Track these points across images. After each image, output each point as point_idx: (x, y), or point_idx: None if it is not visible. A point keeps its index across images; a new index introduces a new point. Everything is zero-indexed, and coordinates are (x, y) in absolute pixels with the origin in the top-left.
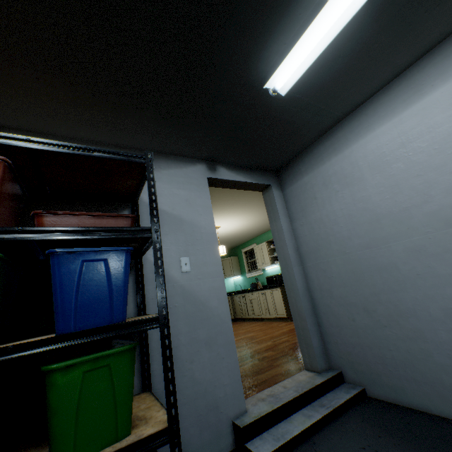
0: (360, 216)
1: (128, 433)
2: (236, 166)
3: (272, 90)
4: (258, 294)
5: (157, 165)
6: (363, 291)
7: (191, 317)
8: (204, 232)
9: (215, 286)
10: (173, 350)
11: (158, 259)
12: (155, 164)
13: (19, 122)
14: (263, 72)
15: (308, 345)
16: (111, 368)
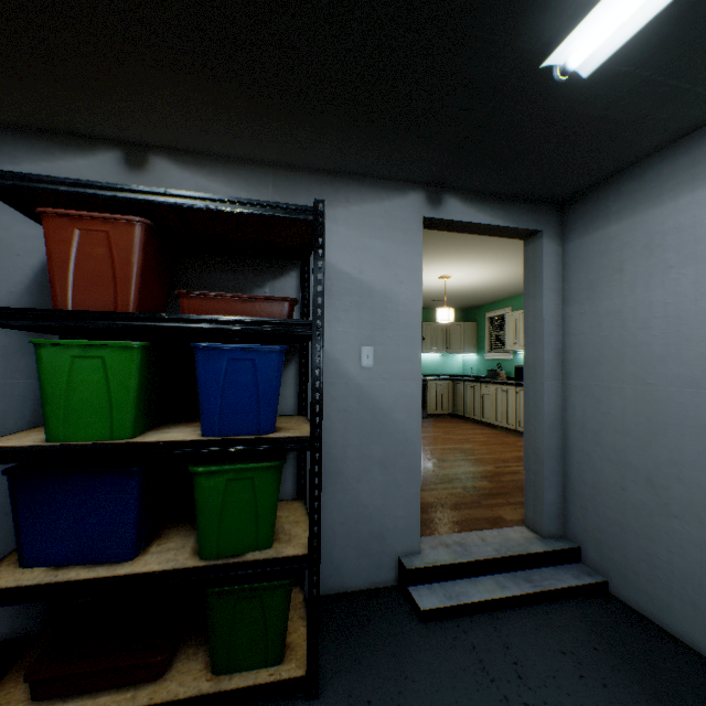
0: (699, 326)
1: (268, 546)
2: (481, 194)
3: (561, 69)
4: (496, 390)
5: (344, 197)
6: (655, 452)
7: (365, 428)
8: (402, 310)
9: (406, 392)
10: (337, 462)
11: (317, 366)
12: (341, 196)
13: (163, 139)
14: (547, 31)
15: (538, 497)
16: (255, 481)
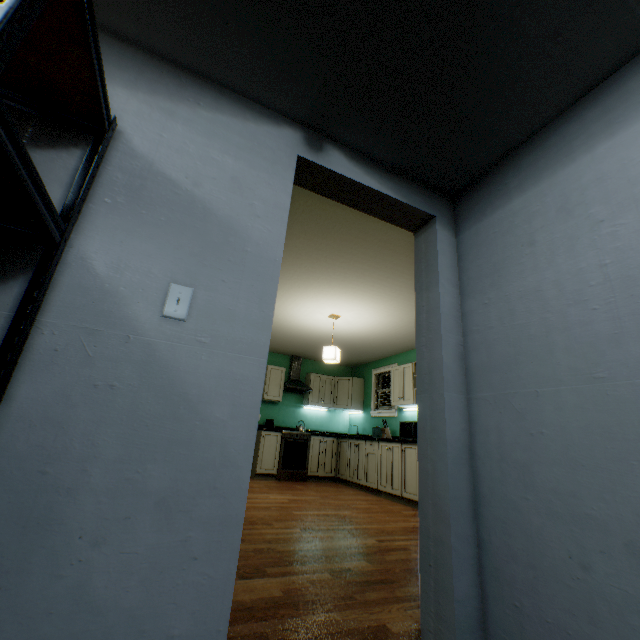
0: None
1: None
2: (370, 159)
3: None
4: (381, 448)
5: (193, 97)
6: (636, 493)
7: (145, 426)
8: (253, 251)
9: (238, 373)
10: (54, 496)
11: None
12: (189, 94)
13: None
14: None
15: (443, 586)
16: None
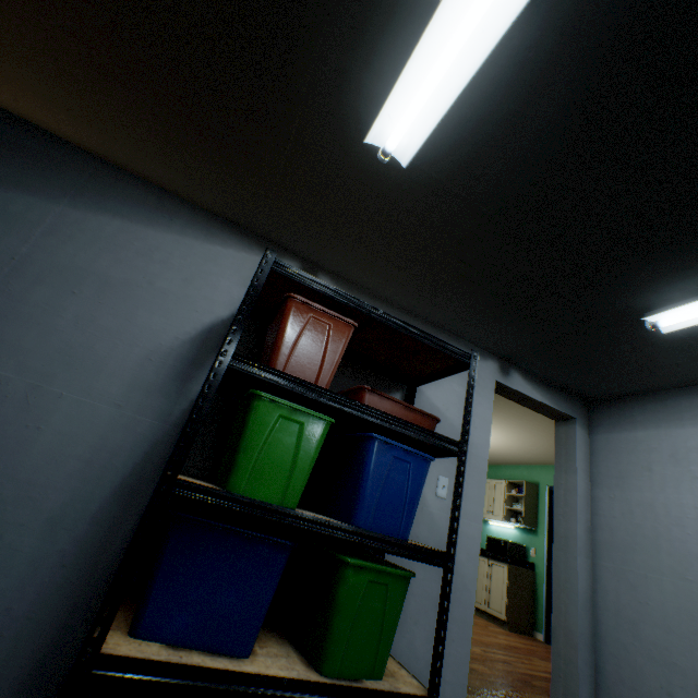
0: None
1: (380, 676)
2: (535, 376)
3: (652, 324)
4: None
5: None
6: None
7: None
8: (474, 452)
9: (468, 533)
10: None
11: (458, 484)
12: None
13: (338, 267)
14: (648, 301)
15: (570, 691)
16: (388, 589)
